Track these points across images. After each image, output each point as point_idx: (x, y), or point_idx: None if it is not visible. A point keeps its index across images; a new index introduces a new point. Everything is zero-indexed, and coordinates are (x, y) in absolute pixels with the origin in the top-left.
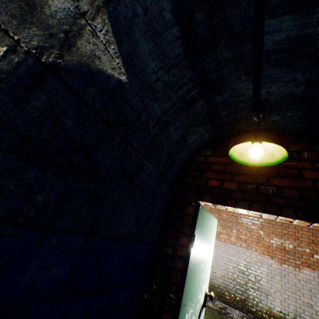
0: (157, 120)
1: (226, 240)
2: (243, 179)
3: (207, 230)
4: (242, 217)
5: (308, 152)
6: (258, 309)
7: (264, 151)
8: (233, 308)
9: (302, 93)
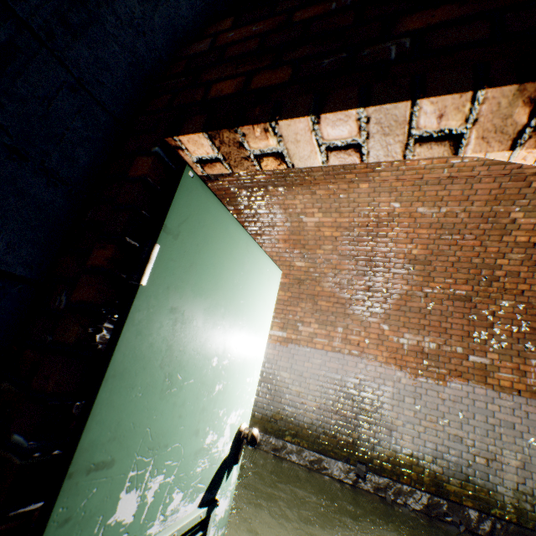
0: None
1: (324, 347)
2: (313, 50)
3: (235, 271)
4: (354, 304)
5: None
6: (376, 455)
7: None
8: (332, 460)
9: None
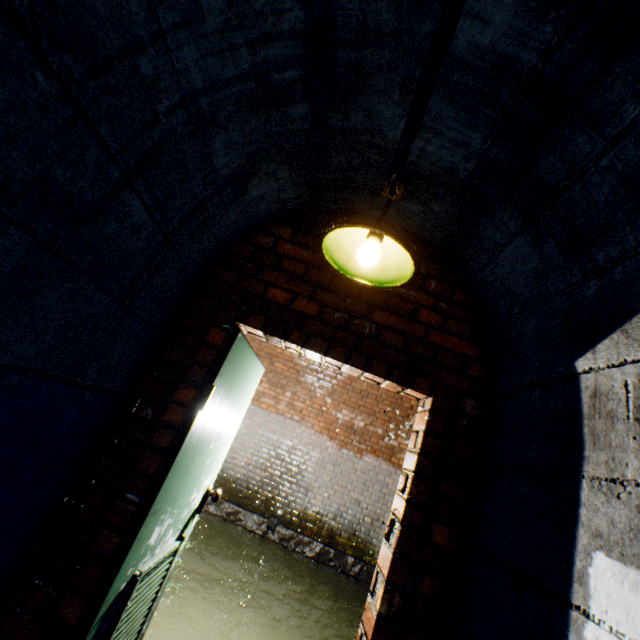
0: (186, 96)
1: (270, 408)
2: (333, 300)
3: (241, 382)
4: (308, 373)
5: (437, 282)
6: (289, 511)
7: (381, 260)
8: (250, 513)
9: (468, 176)
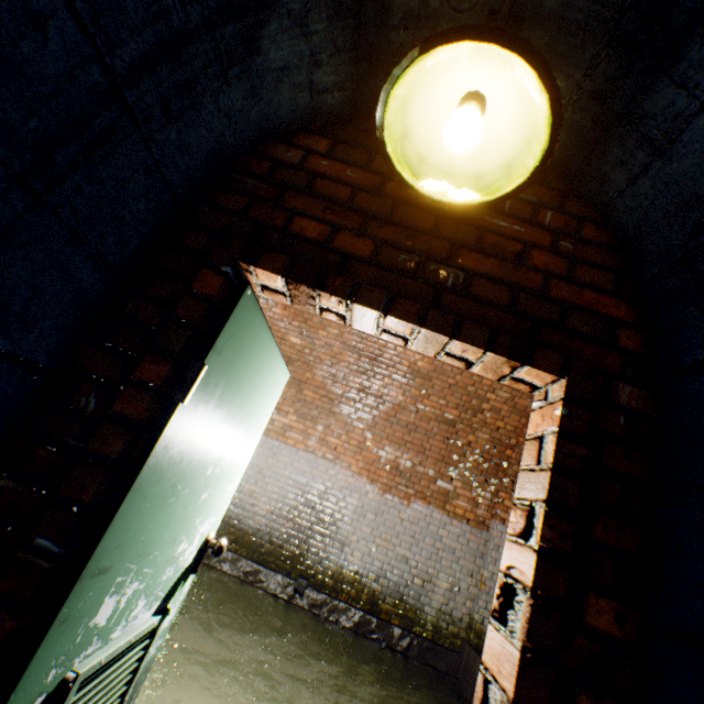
0: None
1: (297, 445)
2: (395, 237)
3: (253, 379)
4: (344, 403)
5: (554, 214)
6: (321, 570)
7: (477, 157)
8: (272, 572)
9: None
